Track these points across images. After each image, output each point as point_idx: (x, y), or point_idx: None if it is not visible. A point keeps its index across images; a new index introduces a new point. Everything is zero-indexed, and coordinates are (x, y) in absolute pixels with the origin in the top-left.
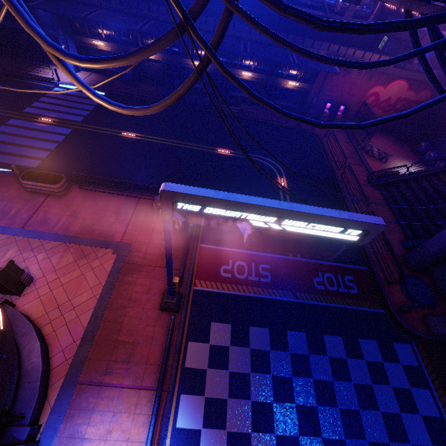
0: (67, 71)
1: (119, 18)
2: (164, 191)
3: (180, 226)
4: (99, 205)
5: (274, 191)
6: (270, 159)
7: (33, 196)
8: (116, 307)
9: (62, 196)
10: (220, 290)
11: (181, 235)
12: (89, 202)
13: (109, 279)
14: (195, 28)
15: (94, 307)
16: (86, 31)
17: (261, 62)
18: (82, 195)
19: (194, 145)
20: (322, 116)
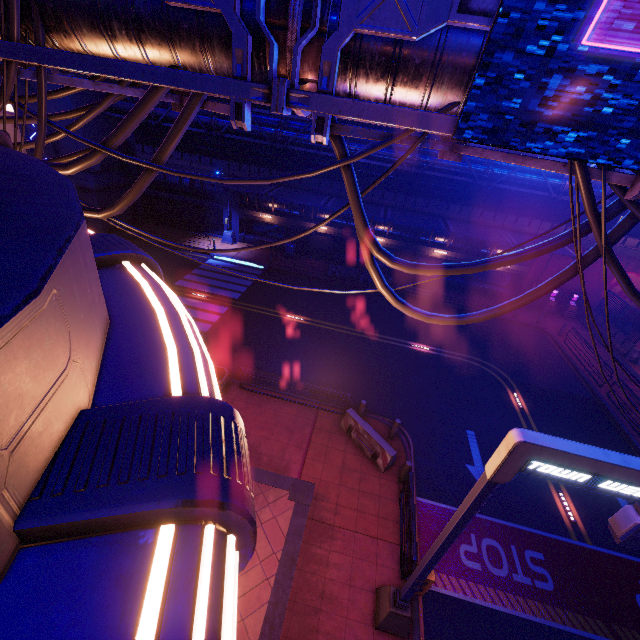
0: (377, 274)
1: (300, 195)
2: (526, 444)
3: (387, 462)
4: (265, 414)
5: (509, 413)
6: (487, 362)
7: None
8: (301, 609)
9: None
10: (469, 598)
11: (386, 477)
12: (252, 409)
13: (287, 548)
14: (611, 249)
15: (267, 603)
16: (254, 205)
17: (459, 240)
18: (243, 398)
19: (378, 336)
20: (546, 306)
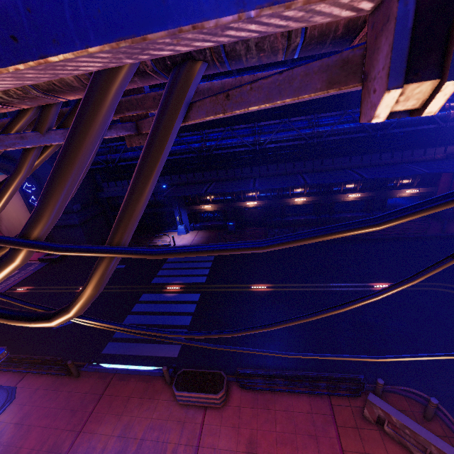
0: None
1: (231, 184)
2: None
3: None
4: (278, 419)
5: None
6: (453, 284)
7: (187, 414)
8: None
9: (222, 406)
10: None
11: None
12: (262, 415)
13: None
14: None
15: None
16: (196, 201)
17: (367, 182)
18: (247, 401)
19: (338, 285)
20: None
